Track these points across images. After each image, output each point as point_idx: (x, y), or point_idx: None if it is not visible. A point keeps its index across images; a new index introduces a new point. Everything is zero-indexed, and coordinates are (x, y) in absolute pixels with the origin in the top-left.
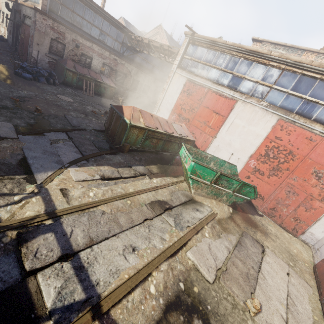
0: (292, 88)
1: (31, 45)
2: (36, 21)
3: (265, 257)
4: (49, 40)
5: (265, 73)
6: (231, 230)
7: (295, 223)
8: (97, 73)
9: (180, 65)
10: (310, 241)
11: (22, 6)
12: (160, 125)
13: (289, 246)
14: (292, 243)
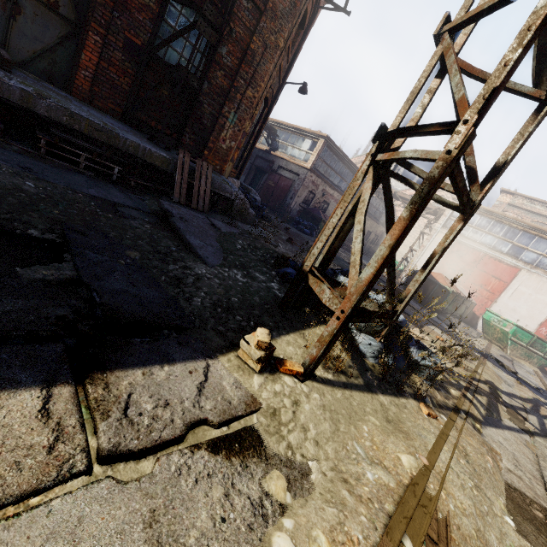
0: None
1: (293, 198)
2: (305, 178)
3: None
4: (307, 192)
5: None
6: None
7: None
8: None
9: (445, 224)
10: None
11: (277, 158)
12: (457, 290)
13: None
14: None
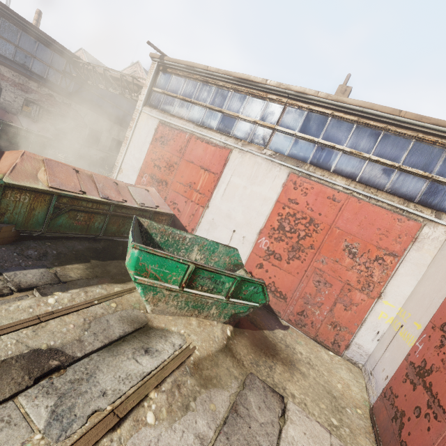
0: (300, 129)
1: None
2: None
3: (285, 428)
4: None
5: (263, 110)
6: (221, 379)
7: (335, 332)
8: (12, 113)
9: (149, 101)
10: (358, 358)
11: None
12: (95, 188)
13: (331, 378)
14: (334, 369)
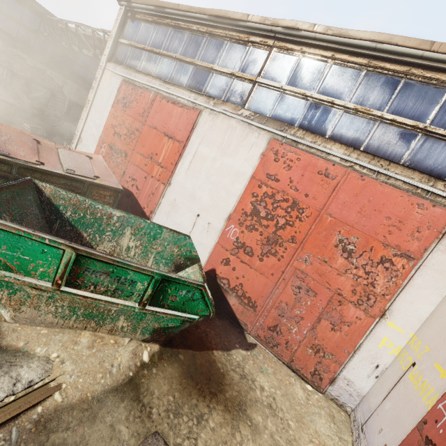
0: (288, 80)
1: None
2: None
3: None
4: None
5: (243, 58)
6: None
7: (317, 359)
8: None
9: (115, 56)
10: (347, 399)
11: None
12: None
13: (299, 433)
14: (308, 417)
